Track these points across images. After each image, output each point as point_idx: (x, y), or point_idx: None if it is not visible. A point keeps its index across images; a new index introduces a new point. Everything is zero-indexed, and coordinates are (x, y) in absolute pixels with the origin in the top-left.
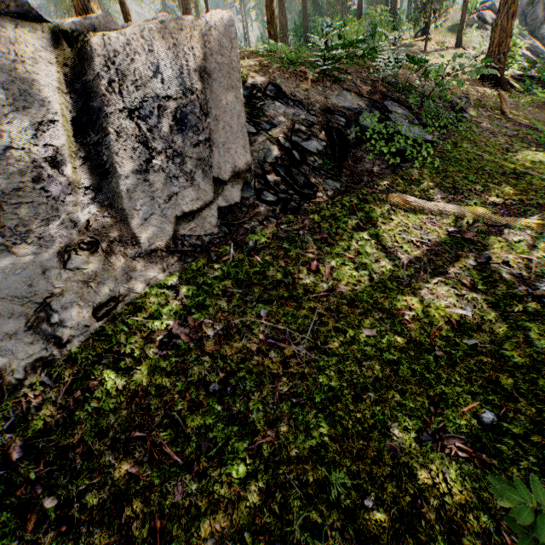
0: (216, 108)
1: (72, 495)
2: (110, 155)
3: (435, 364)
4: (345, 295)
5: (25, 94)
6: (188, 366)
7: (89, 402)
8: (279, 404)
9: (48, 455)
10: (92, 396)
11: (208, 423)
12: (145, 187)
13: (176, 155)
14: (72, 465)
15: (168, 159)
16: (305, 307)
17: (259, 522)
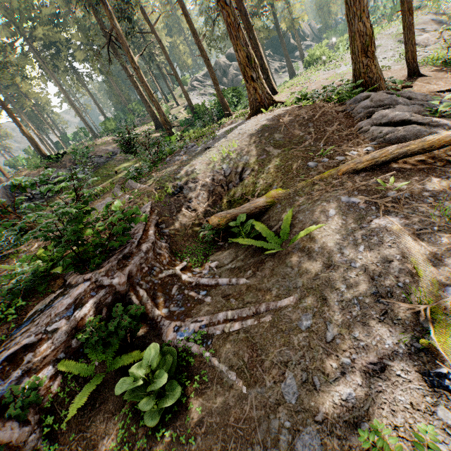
0: None
1: None
2: None
3: None
4: None
5: None
6: None
7: None
8: None
9: None
10: None
11: None
12: None
13: None
14: None
15: None
16: None
17: None
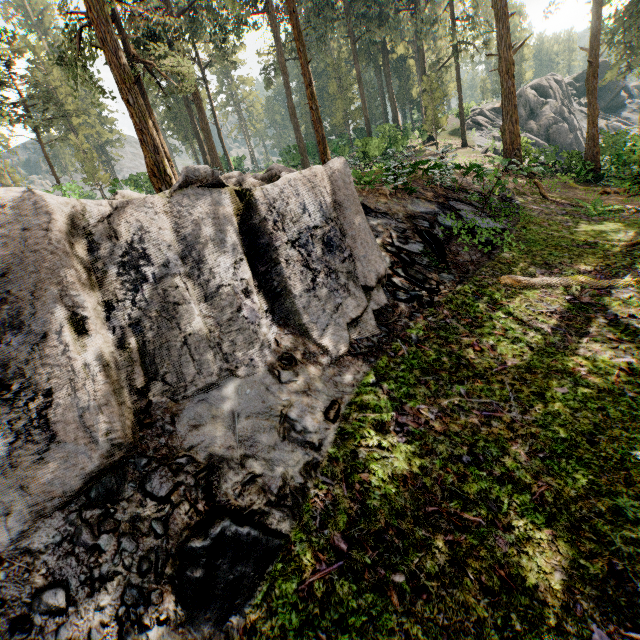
0: (350, 229)
1: (412, 568)
2: (281, 280)
3: (633, 403)
4: (519, 366)
5: (223, 241)
6: (432, 446)
7: (372, 491)
8: (531, 461)
9: (368, 541)
10: (371, 486)
11: (484, 487)
12: (316, 303)
13: (331, 272)
14: (394, 545)
15: (326, 276)
16: (493, 381)
17: (585, 550)
